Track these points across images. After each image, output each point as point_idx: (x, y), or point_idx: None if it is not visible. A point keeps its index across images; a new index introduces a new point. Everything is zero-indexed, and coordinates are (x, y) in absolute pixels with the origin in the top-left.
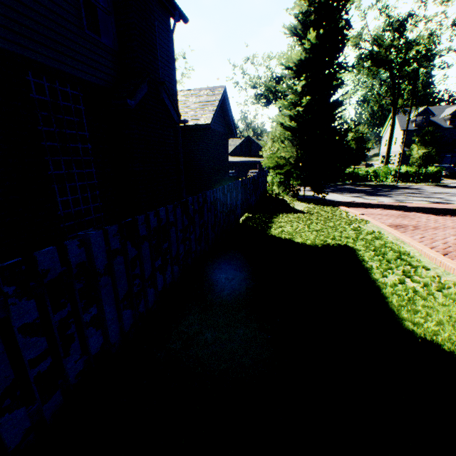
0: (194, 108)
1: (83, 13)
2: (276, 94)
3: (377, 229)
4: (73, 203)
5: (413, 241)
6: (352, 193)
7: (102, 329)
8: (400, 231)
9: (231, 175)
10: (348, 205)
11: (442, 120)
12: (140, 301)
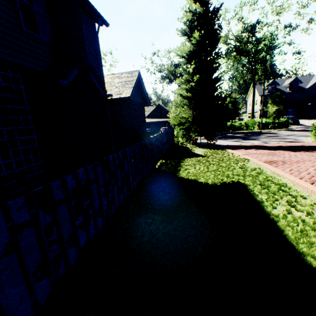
0: (118, 86)
1: (21, 15)
2: (175, 75)
3: (257, 166)
4: (16, 164)
5: (286, 173)
6: (232, 139)
7: (9, 313)
8: (274, 166)
9: (148, 131)
10: (232, 148)
11: (284, 88)
12: (58, 265)
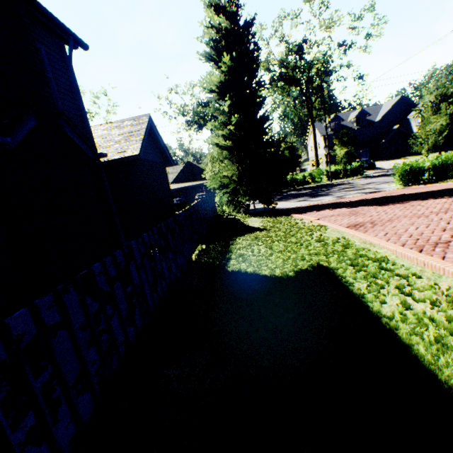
0: (118, 141)
1: None
2: (206, 118)
3: (340, 234)
4: None
5: (381, 241)
6: (297, 198)
7: None
8: (362, 231)
9: (179, 202)
10: (299, 211)
11: (350, 123)
12: None
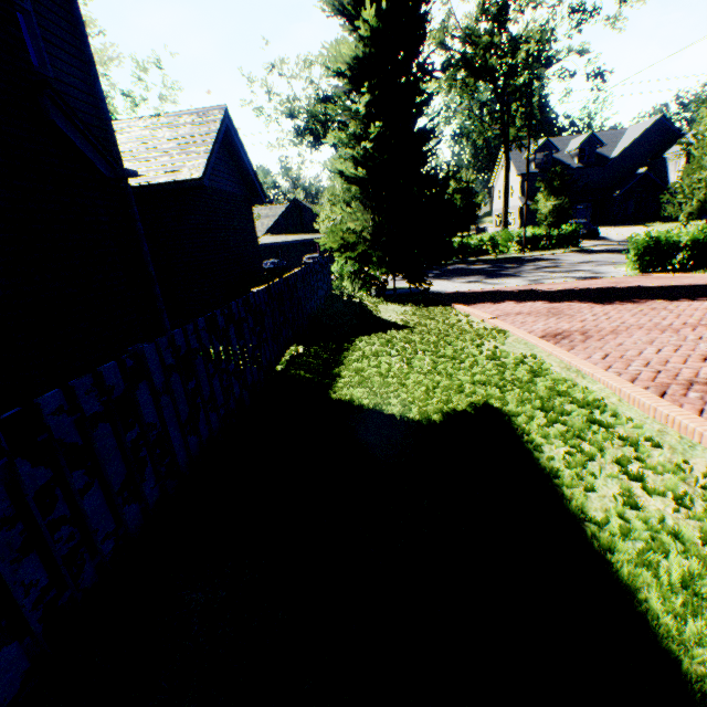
0: (168, 150)
1: None
2: (328, 126)
3: (528, 348)
4: None
5: (597, 369)
6: (466, 276)
7: None
8: (566, 348)
9: (275, 267)
10: (466, 300)
11: (568, 157)
12: None
